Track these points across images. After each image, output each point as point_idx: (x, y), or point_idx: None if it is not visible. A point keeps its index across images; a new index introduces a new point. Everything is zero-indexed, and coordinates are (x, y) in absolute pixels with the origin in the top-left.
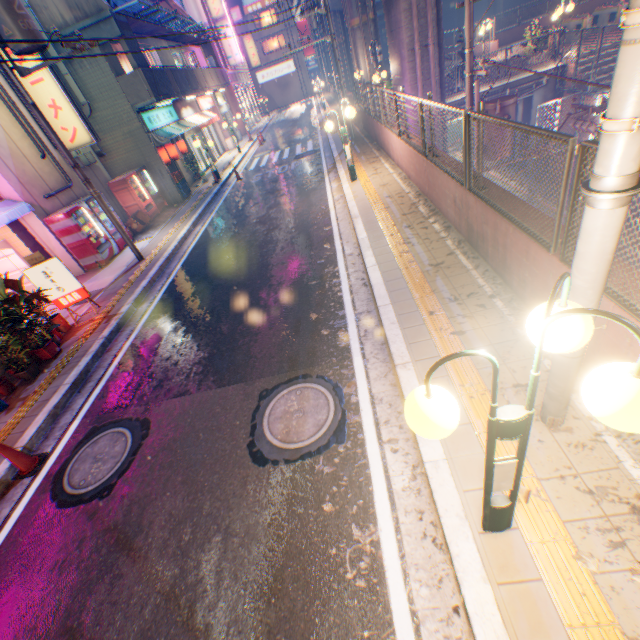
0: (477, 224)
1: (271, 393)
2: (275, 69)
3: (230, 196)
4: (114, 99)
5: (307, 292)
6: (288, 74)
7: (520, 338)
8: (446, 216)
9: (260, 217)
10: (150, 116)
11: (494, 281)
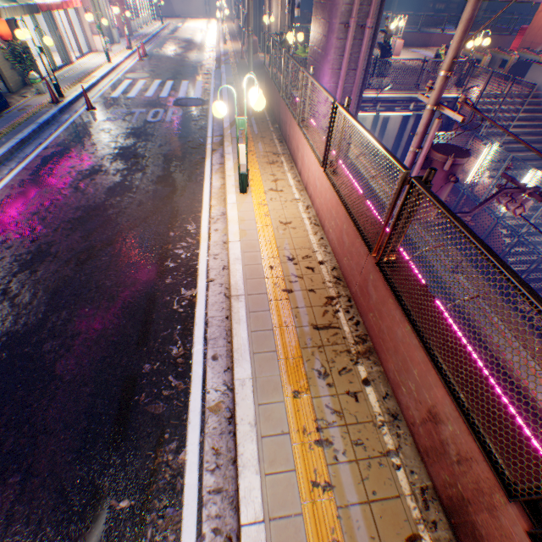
0: None
1: None
2: None
3: (65, 135)
4: None
5: None
6: None
7: None
8: (392, 383)
9: (90, 207)
10: None
11: None
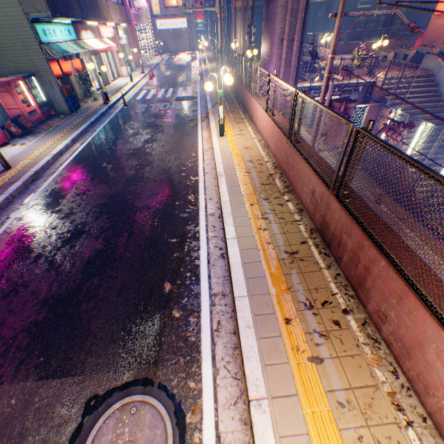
0: (336, 228)
1: (101, 404)
2: (172, 21)
3: (114, 119)
4: (6, 1)
5: (166, 251)
6: (181, 28)
7: (379, 384)
8: (300, 198)
9: (136, 149)
10: (45, 28)
11: (346, 291)
